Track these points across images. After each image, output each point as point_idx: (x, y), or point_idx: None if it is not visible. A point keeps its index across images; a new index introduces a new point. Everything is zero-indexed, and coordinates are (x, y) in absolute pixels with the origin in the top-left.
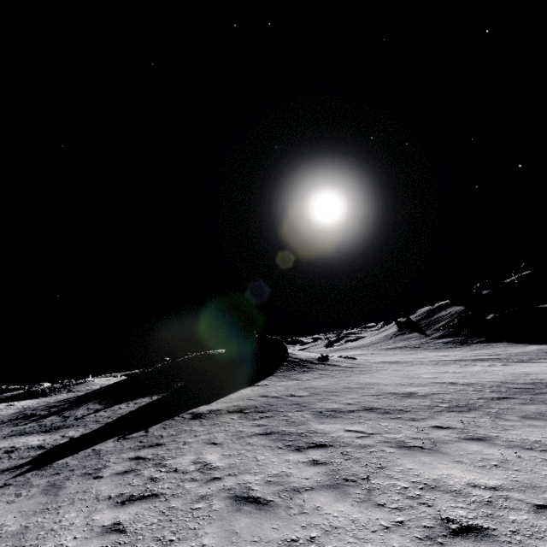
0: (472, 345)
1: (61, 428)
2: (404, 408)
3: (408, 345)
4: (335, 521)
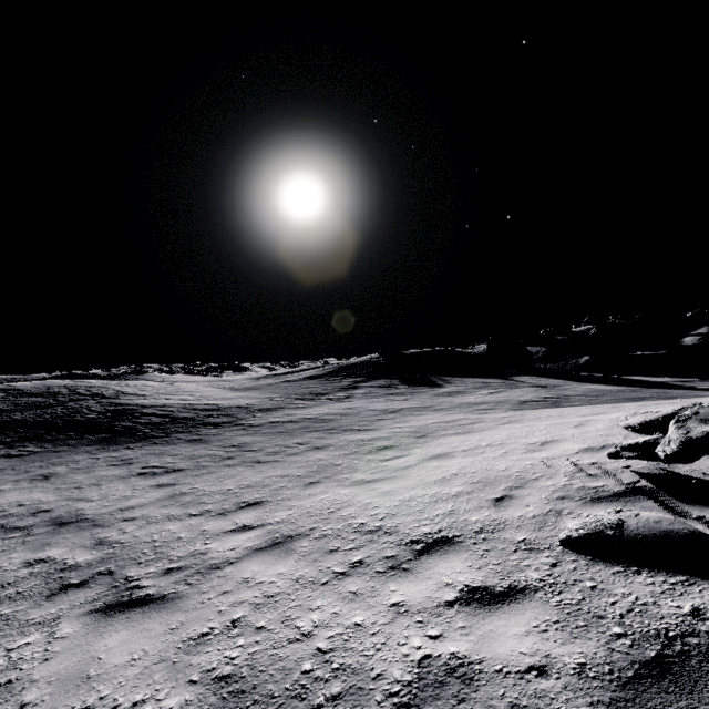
0: None
1: (554, 386)
2: None
3: None
4: None
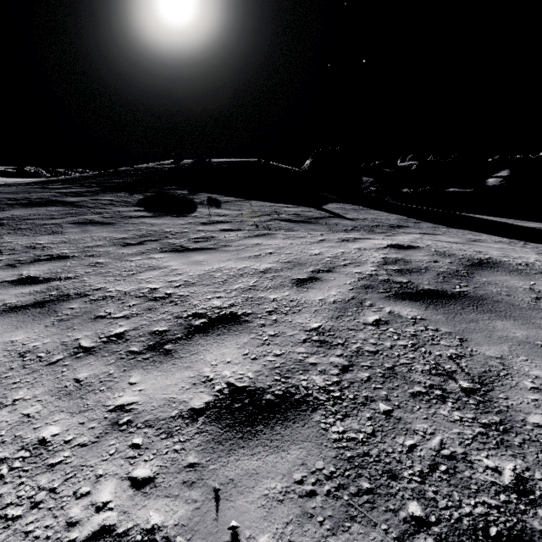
0: None
1: (392, 229)
2: None
3: None
4: None
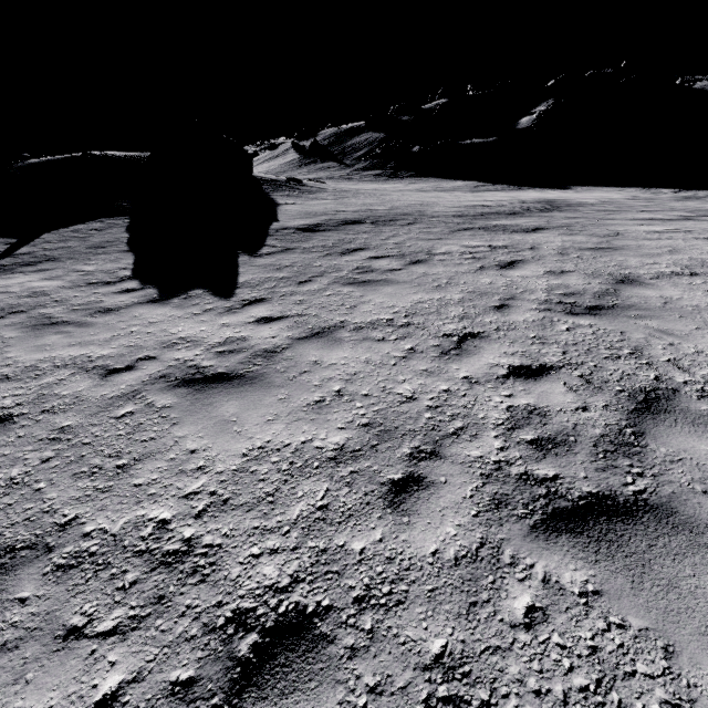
0: (406, 179)
1: (14, 268)
2: (513, 212)
3: (334, 176)
4: (662, 245)
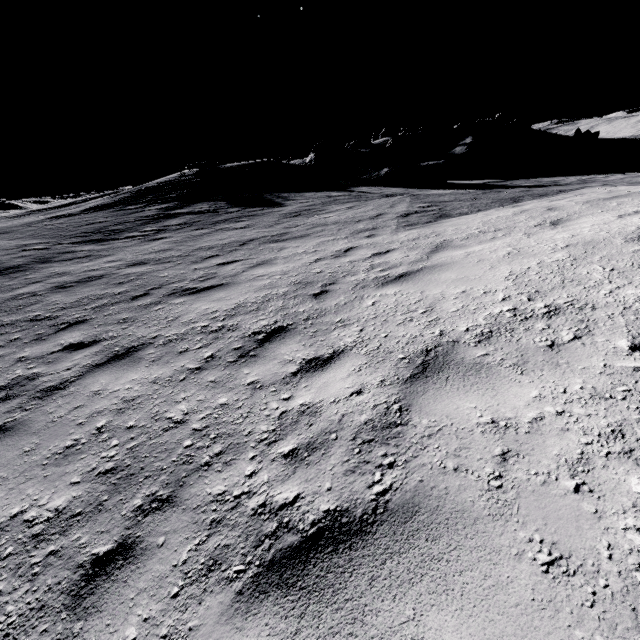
0: None
1: (402, 194)
2: None
3: None
4: None
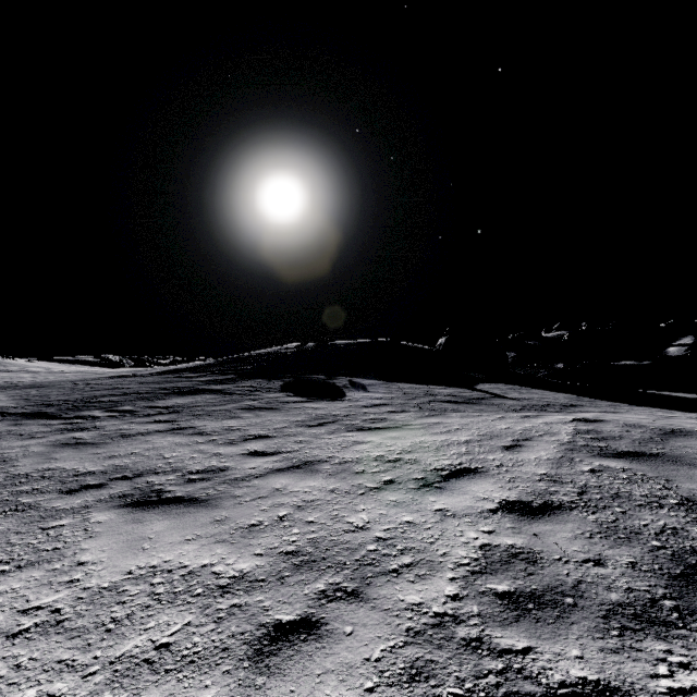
0: None
1: (566, 407)
2: None
3: None
4: None
